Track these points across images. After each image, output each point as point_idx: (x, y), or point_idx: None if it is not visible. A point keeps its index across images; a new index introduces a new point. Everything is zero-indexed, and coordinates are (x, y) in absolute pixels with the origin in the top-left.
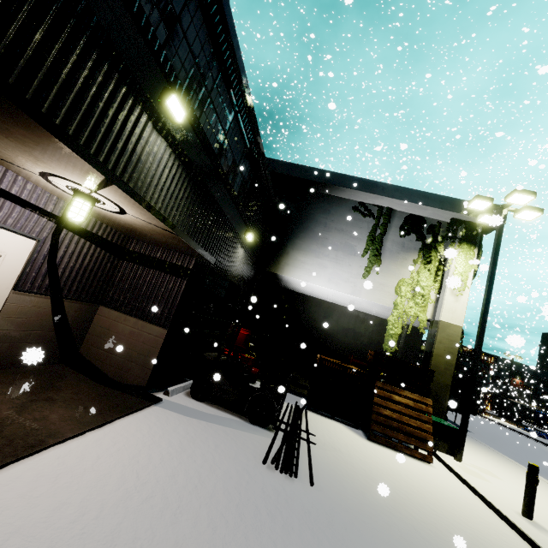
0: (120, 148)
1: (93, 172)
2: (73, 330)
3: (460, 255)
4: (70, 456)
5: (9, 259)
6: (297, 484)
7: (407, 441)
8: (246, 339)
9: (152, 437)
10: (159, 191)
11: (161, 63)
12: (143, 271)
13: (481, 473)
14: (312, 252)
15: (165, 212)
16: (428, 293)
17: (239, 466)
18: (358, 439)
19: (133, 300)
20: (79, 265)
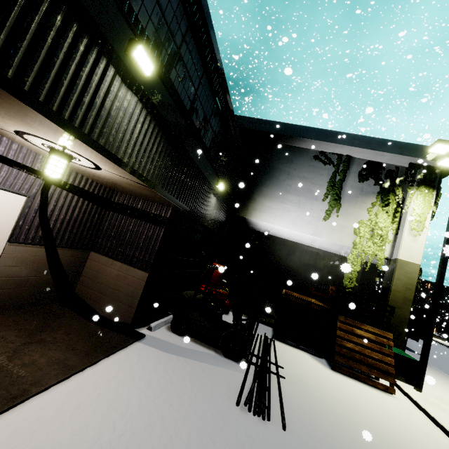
0: (87, 102)
1: (52, 126)
2: (68, 273)
3: (418, 198)
4: (50, 407)
5: (2, 215)
6: (270, 427)
7: (369, 372)
8: (219, 276)
9: (133, 379)
10: (132, 146)
11: (125, 12)
12: (126, 221)
13: (442, 405)
14: (277, 198)
15: (140, 166)
16: (386, 233)
17: (213, 408)
18: (323, 370)
19: (118, 246)
20: (69, 217)
